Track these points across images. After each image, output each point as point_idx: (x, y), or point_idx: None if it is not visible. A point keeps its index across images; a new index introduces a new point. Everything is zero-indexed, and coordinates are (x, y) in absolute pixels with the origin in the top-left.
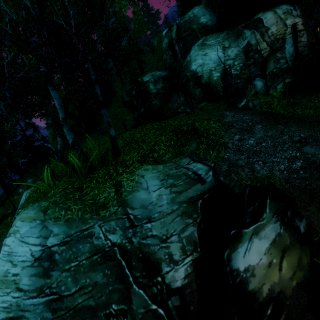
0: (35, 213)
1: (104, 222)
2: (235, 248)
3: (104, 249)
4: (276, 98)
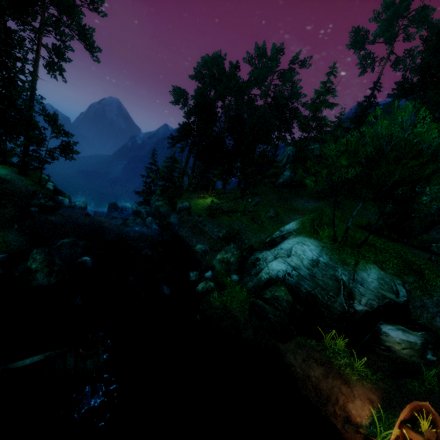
0: (318, 245)
1: (343, 270)
2: (387, 324)
3: (338, 277)
4: None
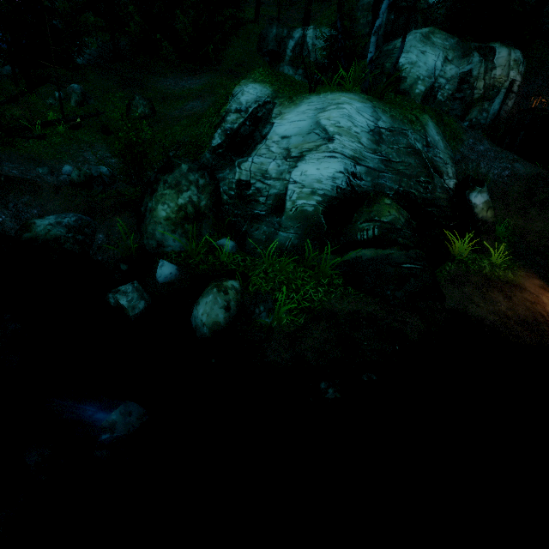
0: (360, 99)
1: (414, 132)
2: (471, 192)
3: (415, 148)
4: None
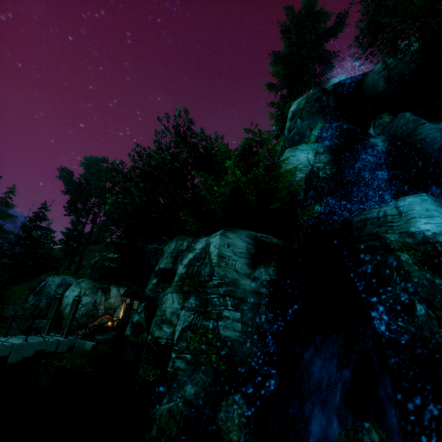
0: None
1: None
2: None
3: None
4: None
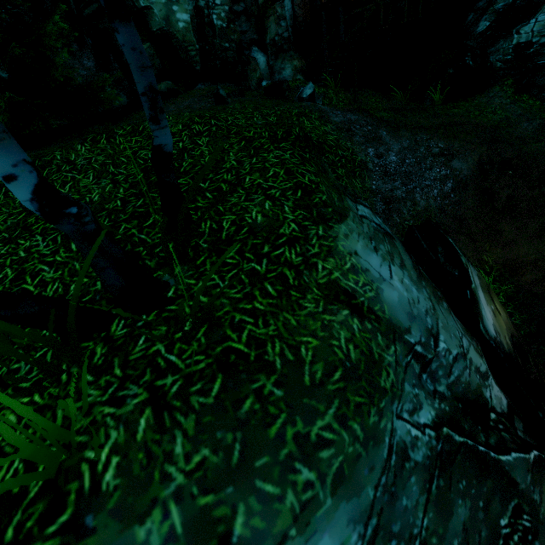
0: None
1: (399, 398)
2: (481, 314)
3: (437, 452)
4: (330, 89)
